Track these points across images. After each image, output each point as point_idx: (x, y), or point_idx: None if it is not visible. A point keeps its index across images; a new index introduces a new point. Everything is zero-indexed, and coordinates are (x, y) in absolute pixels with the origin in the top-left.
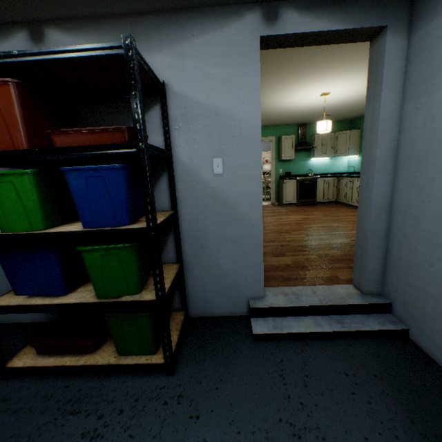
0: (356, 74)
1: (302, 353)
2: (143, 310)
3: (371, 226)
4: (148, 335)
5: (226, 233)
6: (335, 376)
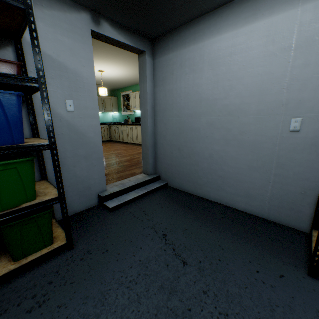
0: (120, 65)
1: (137, 205)
2: (42, 210)
3: (149, 142)
4: (48, 229)
5: (80, 152)
6: (153, 206)
